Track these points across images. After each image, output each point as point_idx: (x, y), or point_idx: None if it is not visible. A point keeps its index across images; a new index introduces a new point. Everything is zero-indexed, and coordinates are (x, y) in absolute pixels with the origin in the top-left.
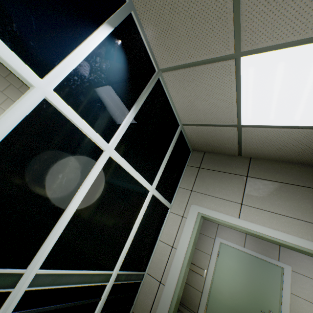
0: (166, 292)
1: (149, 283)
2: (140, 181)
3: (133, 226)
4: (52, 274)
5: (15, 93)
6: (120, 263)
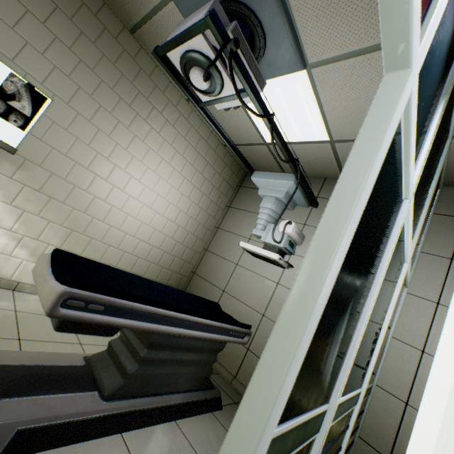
0: (422, 422)
1: (383, 400)
2: (408, 248)
3: (383, 320)
4: (337, 405)
5: (144, 105)
6: (369, 376)
